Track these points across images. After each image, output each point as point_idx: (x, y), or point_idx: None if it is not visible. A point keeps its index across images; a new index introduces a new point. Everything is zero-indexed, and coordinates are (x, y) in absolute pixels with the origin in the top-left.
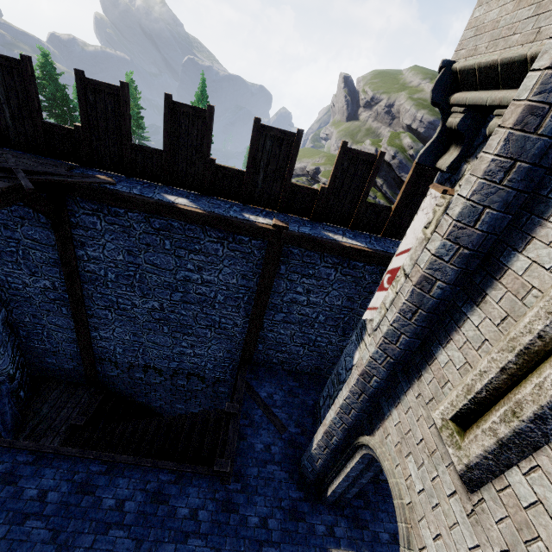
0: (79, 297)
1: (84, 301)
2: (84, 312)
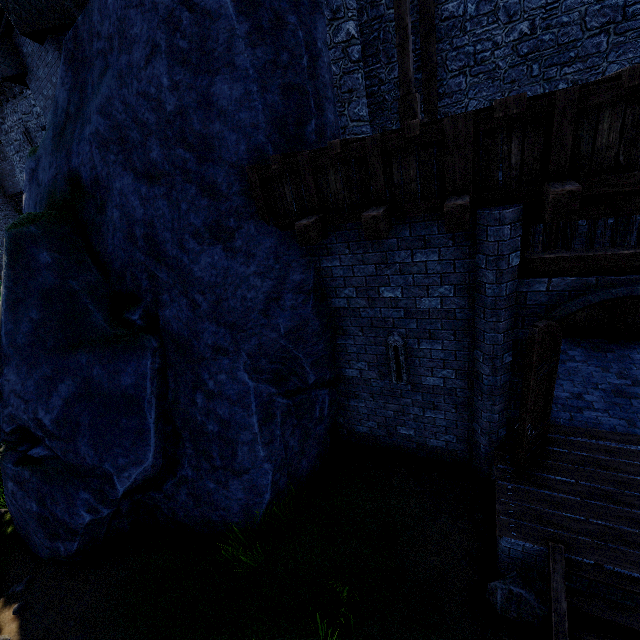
0: (433, 66)
1: (436, 74)
2: (436, 90)
